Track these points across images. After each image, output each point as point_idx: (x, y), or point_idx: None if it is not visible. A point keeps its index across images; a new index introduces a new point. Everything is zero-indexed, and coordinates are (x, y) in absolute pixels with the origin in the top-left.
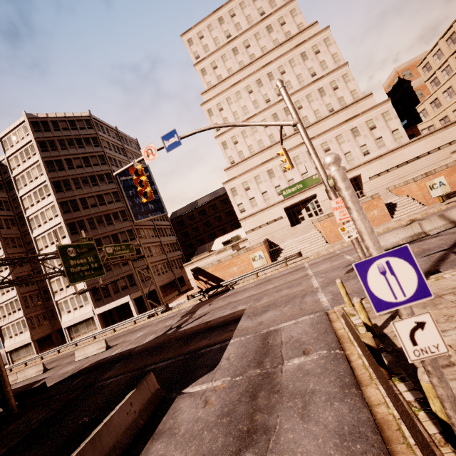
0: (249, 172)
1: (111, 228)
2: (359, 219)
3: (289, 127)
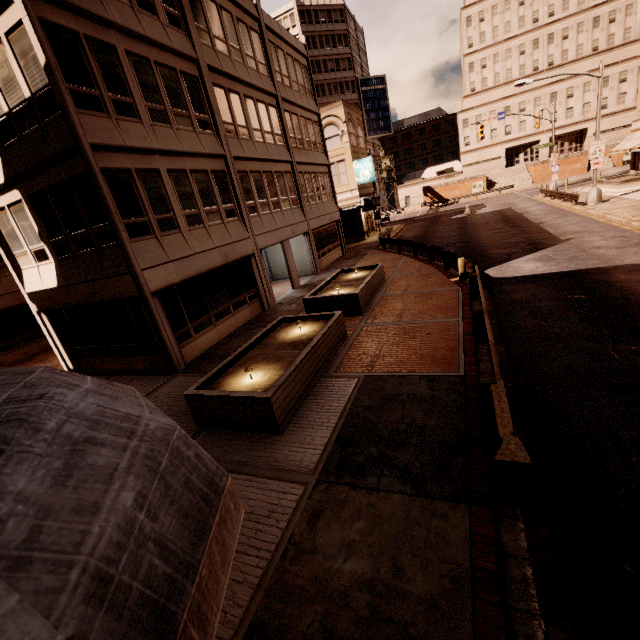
0: (486, 106)
1: None
2: (555, 159)
3: (544, 60)
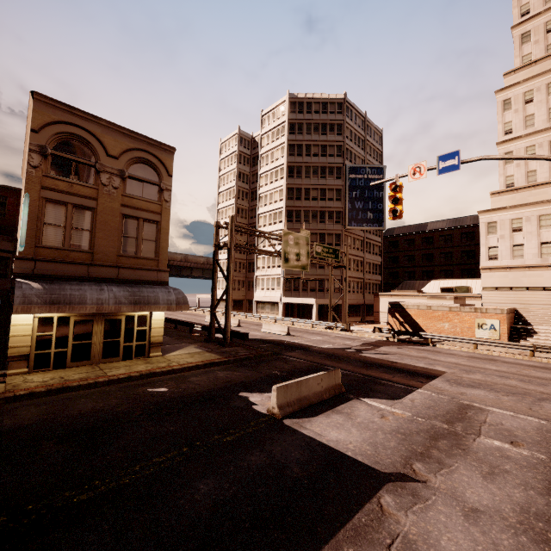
0: (532, 206)
1: (322, 226)
2: None
3: None
